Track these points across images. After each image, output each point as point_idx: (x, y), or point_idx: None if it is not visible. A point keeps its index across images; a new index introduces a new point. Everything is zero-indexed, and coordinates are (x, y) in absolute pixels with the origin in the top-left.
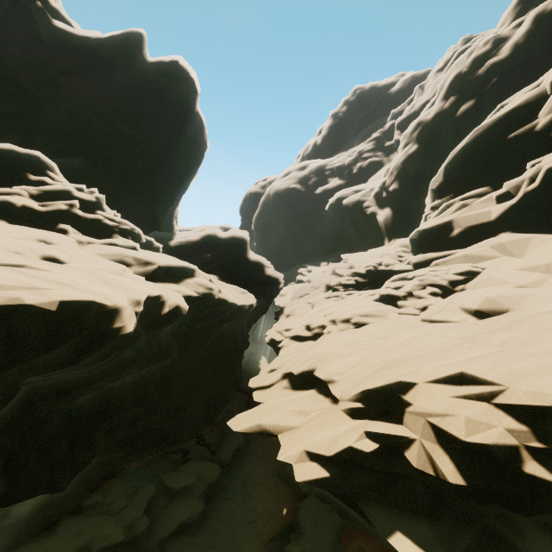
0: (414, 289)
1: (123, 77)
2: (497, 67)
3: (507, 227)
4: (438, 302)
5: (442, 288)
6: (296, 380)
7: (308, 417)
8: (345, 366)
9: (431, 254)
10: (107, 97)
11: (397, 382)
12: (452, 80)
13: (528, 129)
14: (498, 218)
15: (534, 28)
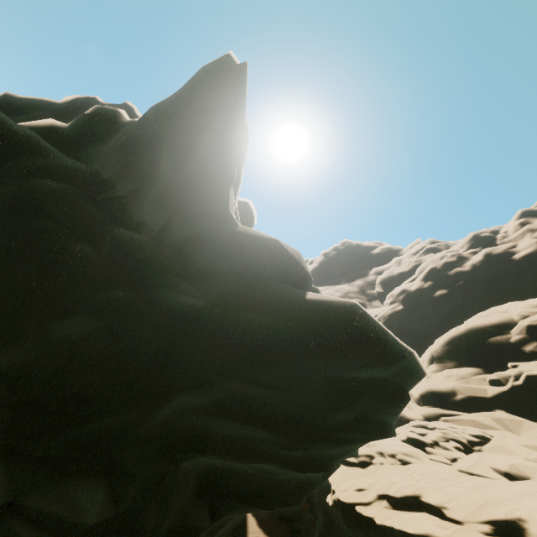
0: (439, 439)
1: None
2: (462, 274)
3: (500, 406)
4: (465, 457)
5: (462, 444)
6: (394, 502)
7: (448, 530)
8: (447, 497)
9: (440, 410)
10: None
11: (514, 513)
12: (429, 270)
13: (504, 339)
14: (493, 397)
15: (485, 260)
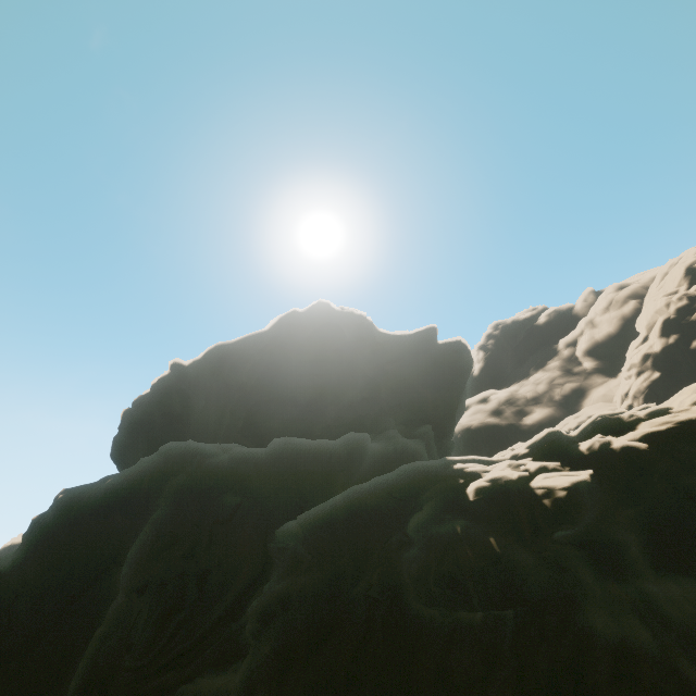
0: None
1: (425, 357)
2: None
3: None
4: None
5: None
6: None
7: None
8: None
9: None
10: (415, 373)
11: None
12: (662, 323)
13: None
14: None
15: None
